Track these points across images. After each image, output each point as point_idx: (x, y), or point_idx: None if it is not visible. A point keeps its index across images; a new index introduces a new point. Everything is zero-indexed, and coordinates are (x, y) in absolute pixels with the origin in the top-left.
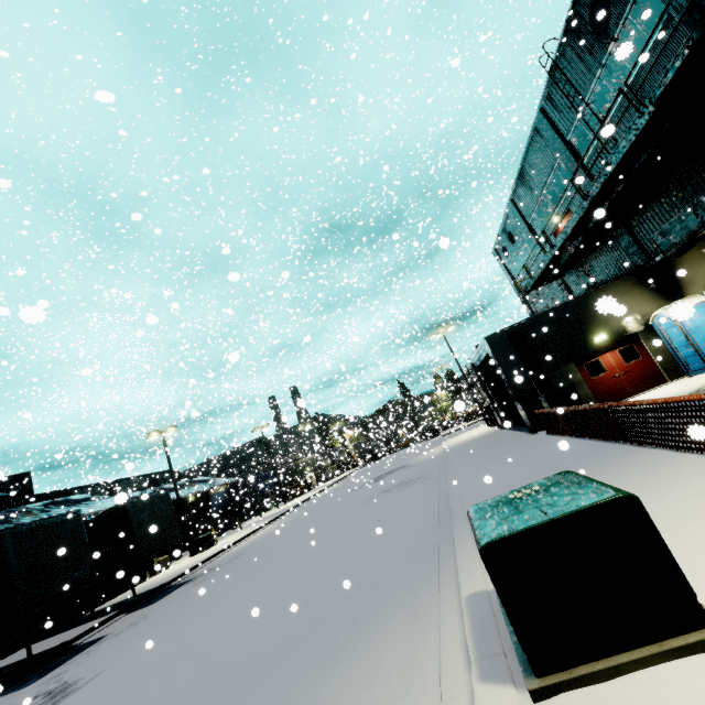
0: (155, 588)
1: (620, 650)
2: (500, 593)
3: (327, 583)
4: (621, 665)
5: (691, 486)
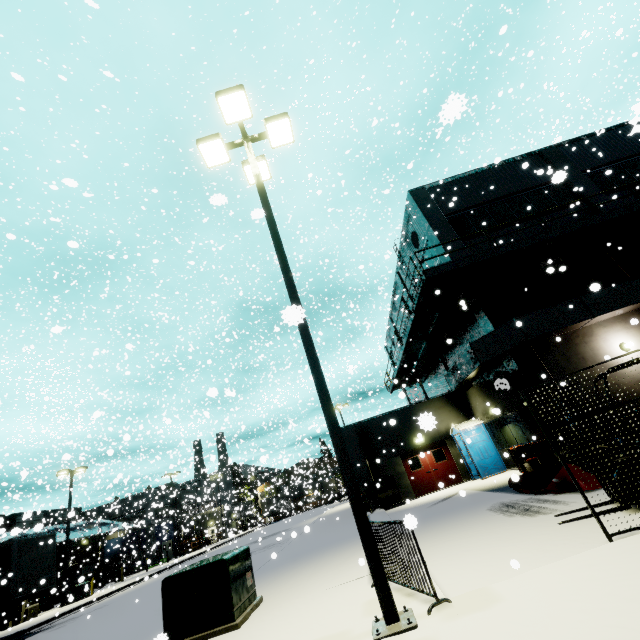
0: (12, 634)
1: (199, 632)
2: (163, 602)
3: (144, 623)
4: (195, 638)
5: (335, 563)
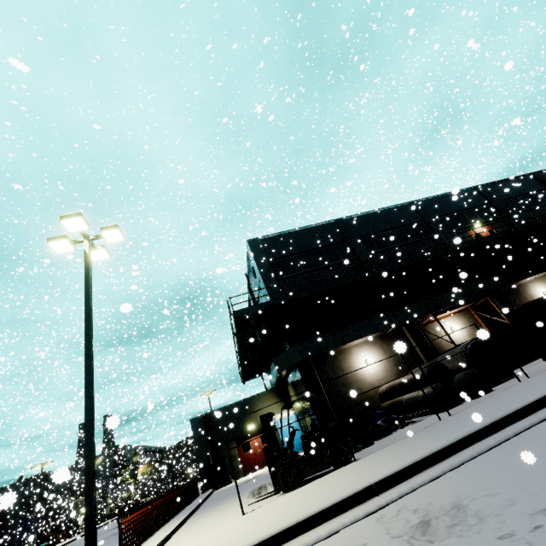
0: None
1: None
2: None
3: None
4: None
5: None
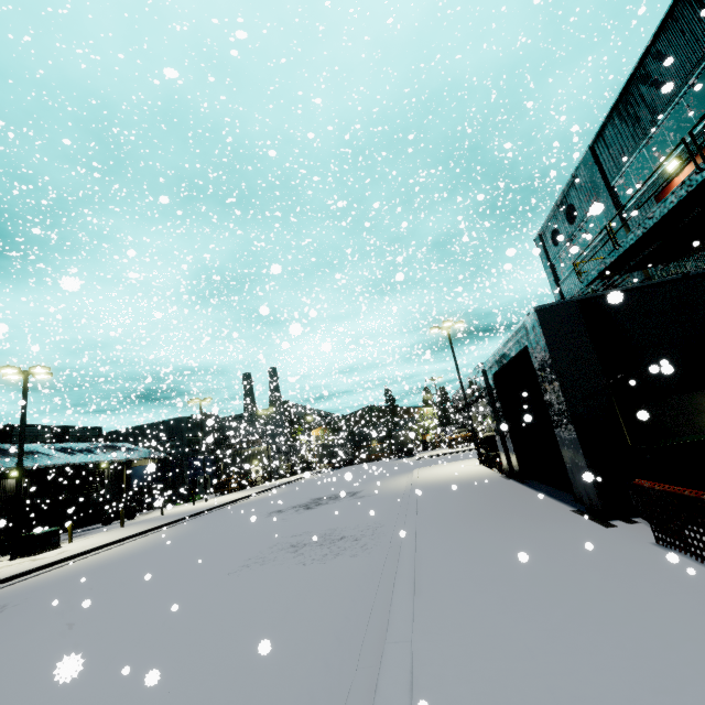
0: None
1: None
2: None
3: None
4: None
5: None
